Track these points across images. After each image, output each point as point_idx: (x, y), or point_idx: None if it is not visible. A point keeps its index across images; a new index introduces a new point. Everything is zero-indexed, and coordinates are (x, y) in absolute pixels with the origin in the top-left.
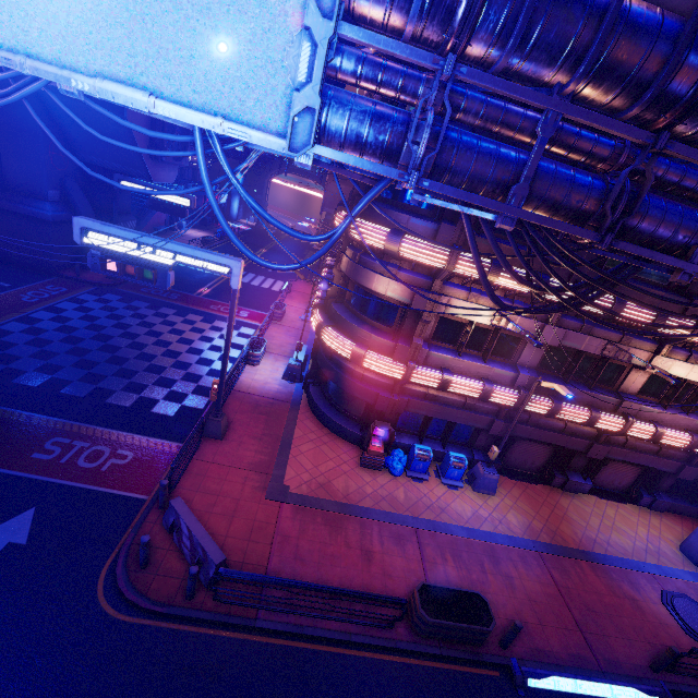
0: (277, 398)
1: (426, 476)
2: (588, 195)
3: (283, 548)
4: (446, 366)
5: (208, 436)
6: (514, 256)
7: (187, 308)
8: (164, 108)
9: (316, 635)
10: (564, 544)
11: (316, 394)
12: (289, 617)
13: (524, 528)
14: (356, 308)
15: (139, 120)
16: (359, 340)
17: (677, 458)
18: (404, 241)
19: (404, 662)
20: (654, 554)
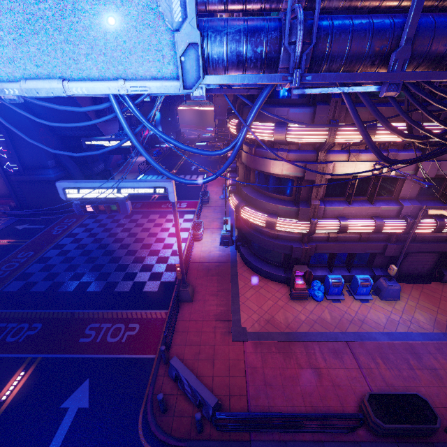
0: (220, 261)
1: (342, 296)
2: None
3: (254, 378)
4: (341, 215)
5: (183, 301)
6: (394, 116)
7: (148, 211)
8: (76, 88)
9: None
10: None
11: (246, 252)
12: (273, 435)
13: (431, 323)
14: (260, 187)
15: (84, 98)
16: (269, 212)
17: None
18: (288, 130)
19: None
20: None
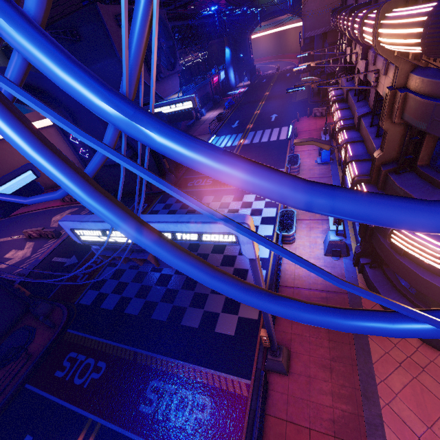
0: (329, 289)
1: None
2: None
3: None
4: None
5: (272, 371)
6: None
7: (220, 190)
8: None
9: None
10: None
11: (380, 283)
12: None
13: None
14: None
15: None
16: None
17: None
18: None
19: None
20: None
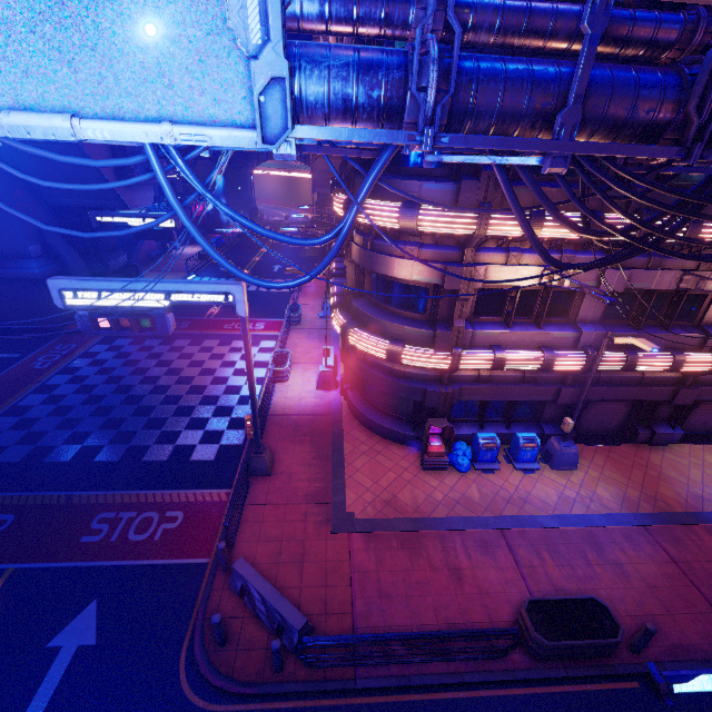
0: (316, 413)
1: (497, 464)
2: (661, 99)
3: (363, 586)
4: (496, 343)
5: (255, 475)
6: (565, 202)
7: (200, 334)
8: (93, 130)
9: (425, 683)
10: (669, 510)
11: (357, 399)
12: (390, 669)
13: (619, 501)
14: (379, 299)
15: (96, 146)
16: (392, 336)
17: None
18: (420, 214)
19: (528, 694)
20: None
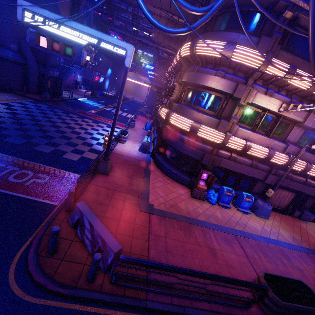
0: (137, 159)
1: (229, 205)
2: None
3: (156, 243)
4: (246, 138)
5: (99, 172)
6: None
7: (84, 116)
8: None
9: (196, 314)
10: None
11: (160, 157)
12: (172, 299)
13: (292, 238)
14: (190, 103)
15: (64, 8)
16: (195, 119)
17: None
18: (236, 48)
19: None
20: None
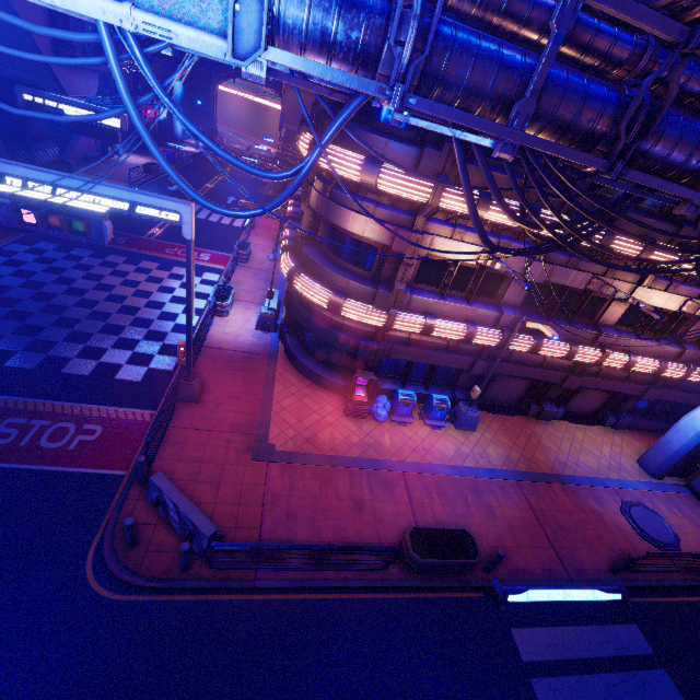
0: (252, 351)
1: (411, 419)
2: (601, 112)
3: (274, 507)
4: (429, 311)
5: (183, 401)
6: (509, 189)
7: (138, 253)
8: None
9: (315, 586)
10: (538, 471)
11: (294, 344)
12: (287, 574)
13: (502, 460)
14: (330, 250)
15: (30, 6)
16: (336, 288)
17: (643, 382)
18: (382, 172)
19: (398, 597)
20: (616, 470)
